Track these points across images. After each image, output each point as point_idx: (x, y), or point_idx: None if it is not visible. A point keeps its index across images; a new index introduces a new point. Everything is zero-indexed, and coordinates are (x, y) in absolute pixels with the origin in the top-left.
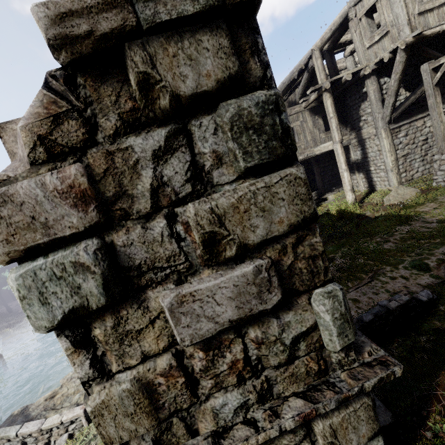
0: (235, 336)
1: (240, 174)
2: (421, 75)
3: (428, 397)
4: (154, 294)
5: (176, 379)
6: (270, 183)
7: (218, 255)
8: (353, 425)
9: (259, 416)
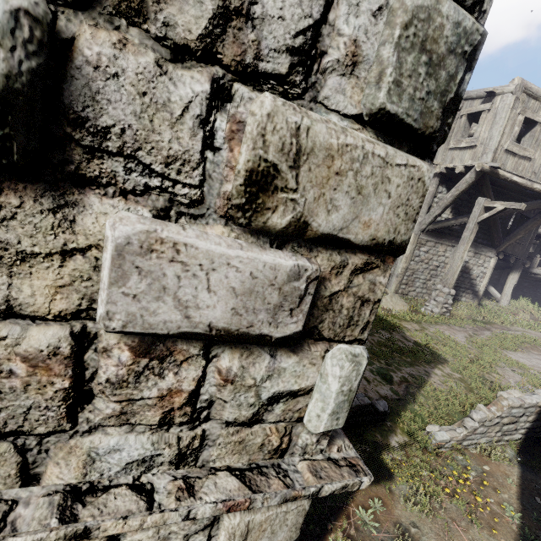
0: (200, 353)
1: (363, 114)
2: (468, 207)
3: (339, 509)
4: (103, 205)
5: (52, 377)
6: (391, 159)
7: (260, 211)
8: (274, 528)
9: (162, 485)
